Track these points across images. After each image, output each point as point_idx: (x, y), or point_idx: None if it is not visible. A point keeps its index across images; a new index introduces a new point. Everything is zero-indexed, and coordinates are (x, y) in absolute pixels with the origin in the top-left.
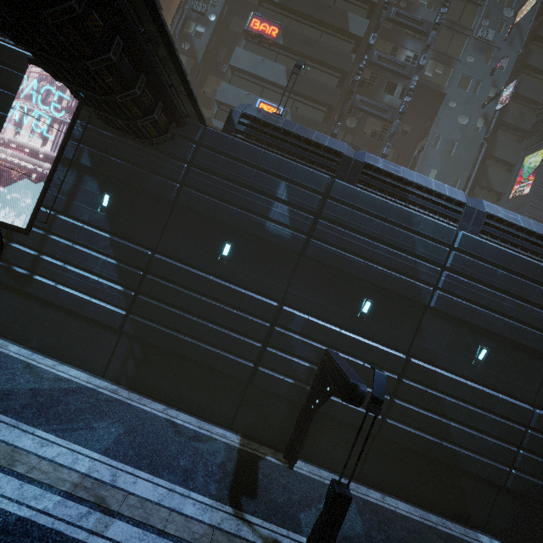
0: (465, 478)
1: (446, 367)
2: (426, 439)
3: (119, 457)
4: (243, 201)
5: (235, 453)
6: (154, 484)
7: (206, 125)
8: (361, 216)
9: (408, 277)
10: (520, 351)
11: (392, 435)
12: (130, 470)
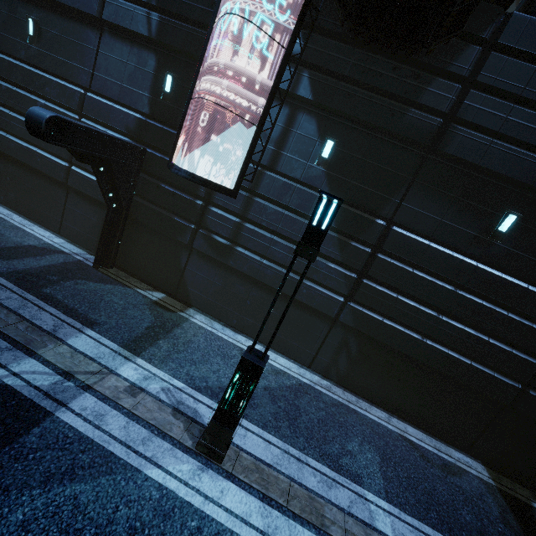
0: None
1: None
2: None
3: (405, 507)
4: None
5: (500, 497)
6: None
7: (507, 7)
8: None
9: None
10: None
11: None
12: (430, 533)
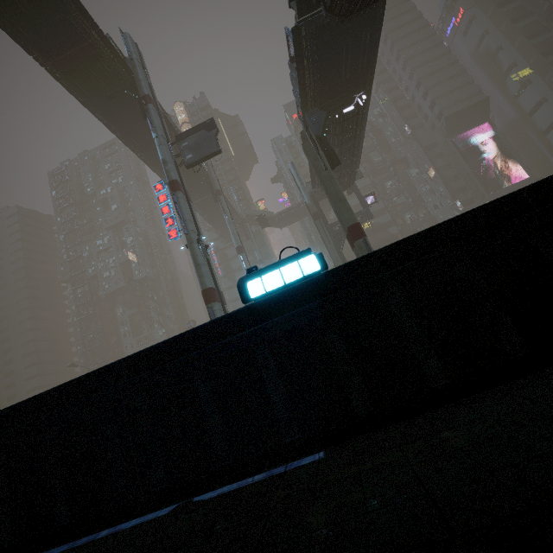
0: None
1: None
2: None
3: None
4: None
5: None
6: None
7: None
8: None
9: None
10: None
11: None
12: None
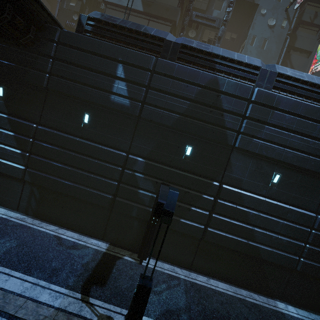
0: (266, 265)
1: (250, 190)
2: (236, 240)
3: (2, 263)
4: (93, 82)
5: (100, 255)
6: (23, 281)
7: (62, 28)
8: (180, 84)
9: (218, 126)
10: (306, 174)
11: (212, 239)
12: (7, 271)
